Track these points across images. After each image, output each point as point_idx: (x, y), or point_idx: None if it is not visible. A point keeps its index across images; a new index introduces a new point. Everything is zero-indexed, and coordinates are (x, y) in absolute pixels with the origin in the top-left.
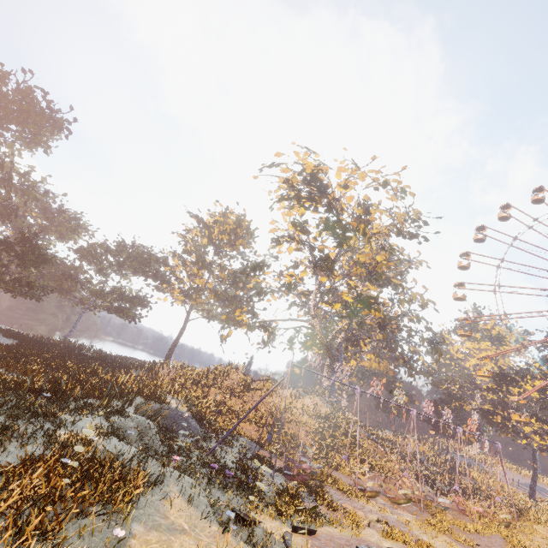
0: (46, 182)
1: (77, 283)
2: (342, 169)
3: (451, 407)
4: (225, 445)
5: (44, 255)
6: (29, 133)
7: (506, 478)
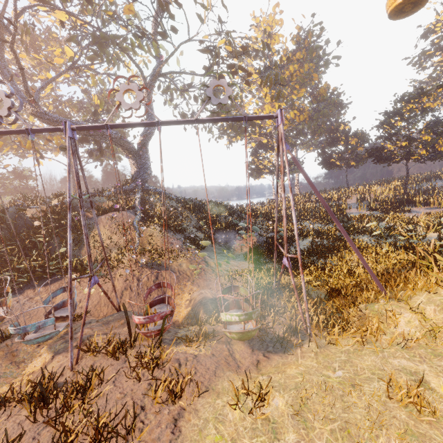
0: None
1: None
2: None
3: (402, 115)
4: None
5: None
6: None
7: (322, 200)
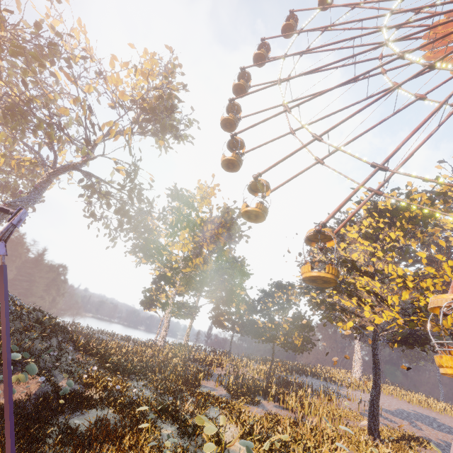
0: None
1: None
2: None
3: (273, 299)
4: None
5: None
6: None
7: (4, 341)
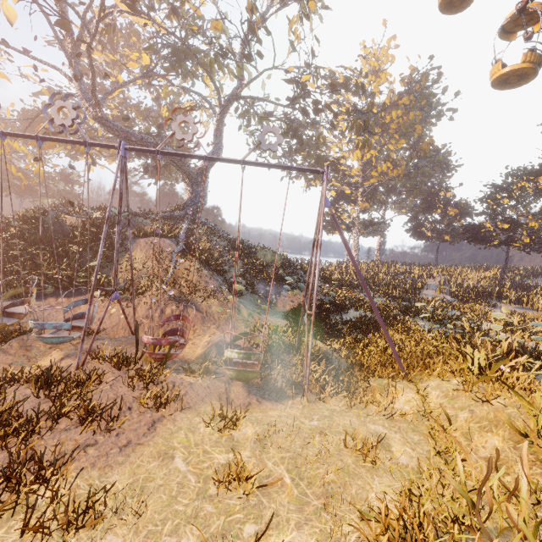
0: None
1: None
2: None
3: (511, 193)
4: None
5: None
6: None
7: (354, 264)
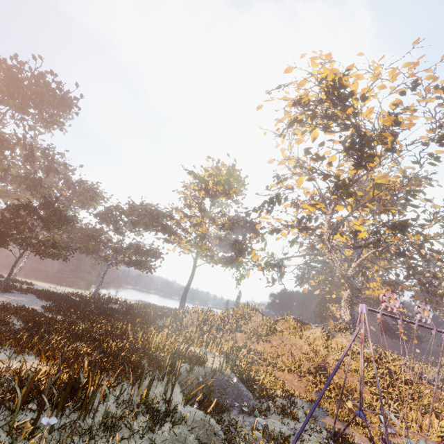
0: (65, 157)
1: (99, 243)
2: (359, 78)
3: None
4: (289, 418)
5: (65, 215)
6: (45, 114)
7: None
